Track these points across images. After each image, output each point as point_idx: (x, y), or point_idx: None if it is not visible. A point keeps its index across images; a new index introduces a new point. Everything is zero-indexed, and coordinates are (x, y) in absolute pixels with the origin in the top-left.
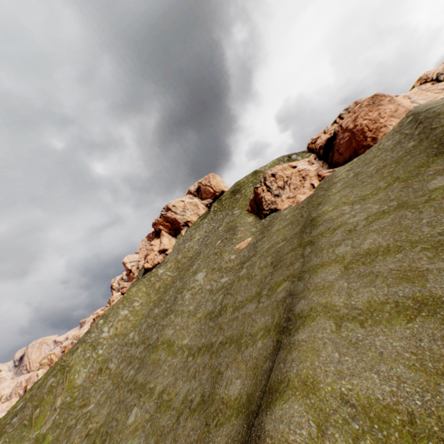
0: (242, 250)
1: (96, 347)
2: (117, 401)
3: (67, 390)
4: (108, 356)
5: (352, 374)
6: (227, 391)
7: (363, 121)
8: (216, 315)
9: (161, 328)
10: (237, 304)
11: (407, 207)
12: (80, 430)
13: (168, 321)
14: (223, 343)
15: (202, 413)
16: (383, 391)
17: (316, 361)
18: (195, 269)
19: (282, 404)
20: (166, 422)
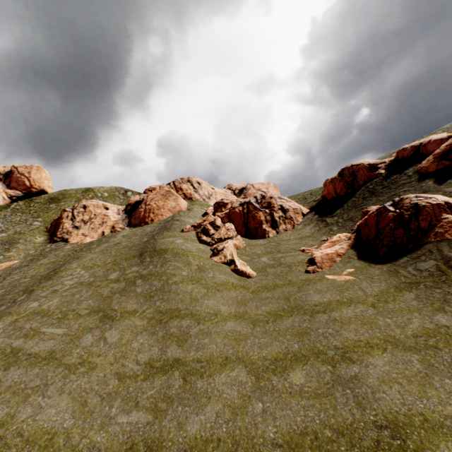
0: None
1: None
2: None
3: None
4: None
5: None
6: None
7: (154, 204)
8: None
9: None
10: None
11: (90, 286)
12: None
13: None
14: None
15: None
16: None
17: None
18: None
19: None
20: None
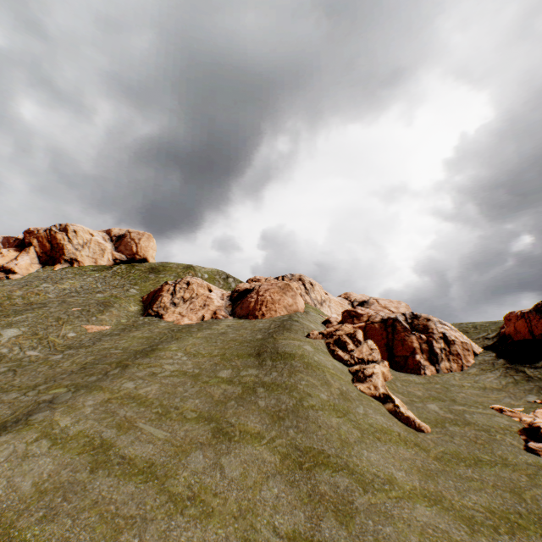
0: (88, 334)
1: None
2: None
3: None
4: None
5: None
6: None
7: (269, 296)
8: None
9: None
10: (6, 387)
11: (195, 379)
12: None
13: None
14: None
15: None
16: None
17: None
18: (16, 320)
19: None
20: None
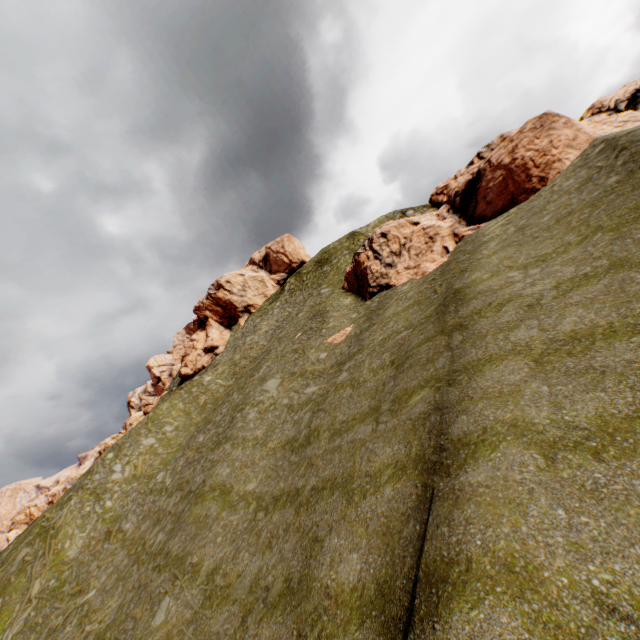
0: (338, 346)
1: (101, 497)
2: (135, 585)
3: (51, 567)
4: (121, 510)
5: (606, 551)
6: (335, 574)
7: (527, 152)
8: (302, 444)
9: (210, 465)
10: (338, 427)
11: (631, 266)
12: (70, 635)
13: (221, 454)
14: (319, 488)
15: (290, 614)
16: None
17: (523, 525)
18: (263, 374)
19: (468, 610)
20: (221, 626)
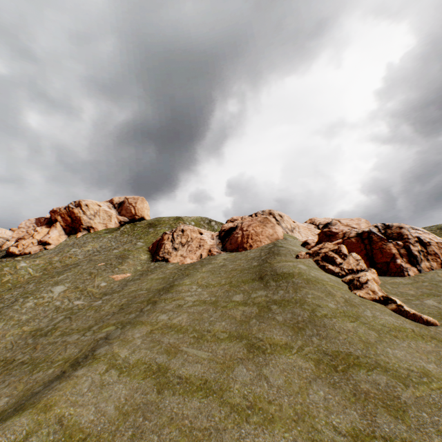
0: (115, 282)
1: None
2: None
3: None
4: None
5: (82, 405)
6: None
7: (252, 230)
8: (42, 334)
9: None
10: (67, 331)
11: (215, 305)
12: None
13: None
14: (25, 362)
15: None
16: (89, 419)
17: (69, 391)
18: (60, 279)
19: (17, 417)
20: None
